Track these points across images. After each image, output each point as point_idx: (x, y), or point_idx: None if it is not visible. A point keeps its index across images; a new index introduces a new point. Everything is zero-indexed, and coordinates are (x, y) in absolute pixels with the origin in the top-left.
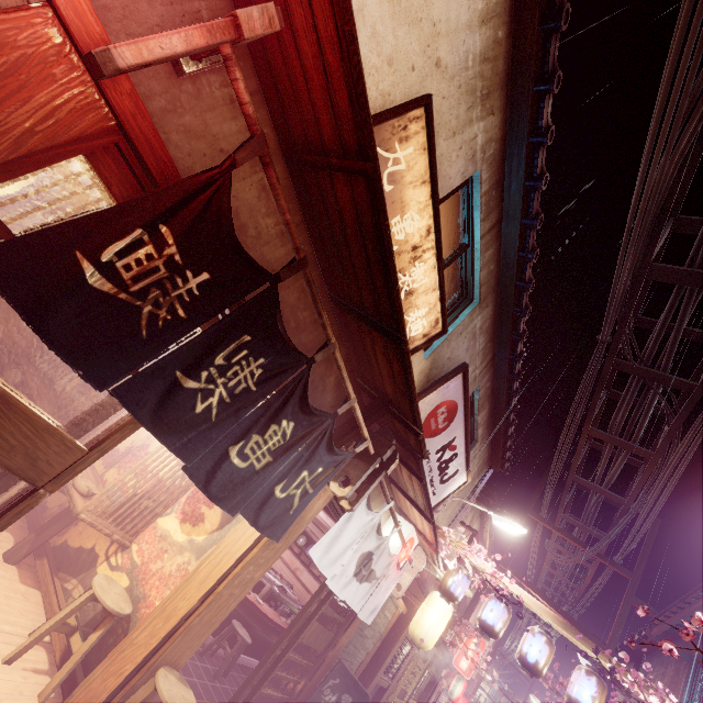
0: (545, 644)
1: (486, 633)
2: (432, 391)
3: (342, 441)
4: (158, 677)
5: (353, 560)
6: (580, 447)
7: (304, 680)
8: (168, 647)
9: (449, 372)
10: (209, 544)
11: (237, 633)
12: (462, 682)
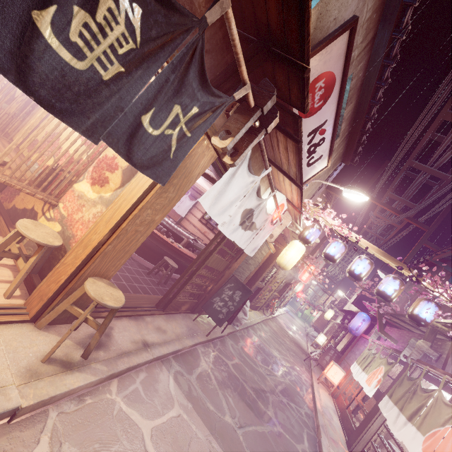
0: (368, 264)
1: (328, 260)
2: (315, 54)
3: (219, 90)
4: (85, 283)
5: (238, 213)
6: (428, 134)
7: (212, 285)
8: (91, 265)
9: (336, 29)
10: (114, 198)
11: (168, 263)
12: (302, 285)
